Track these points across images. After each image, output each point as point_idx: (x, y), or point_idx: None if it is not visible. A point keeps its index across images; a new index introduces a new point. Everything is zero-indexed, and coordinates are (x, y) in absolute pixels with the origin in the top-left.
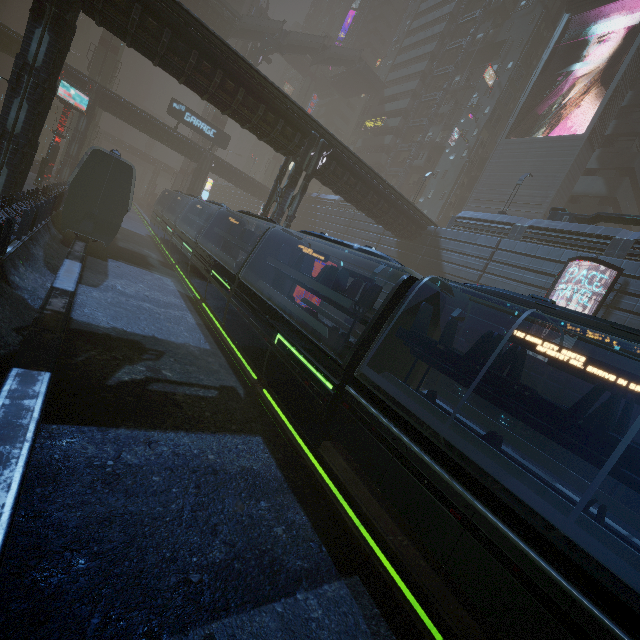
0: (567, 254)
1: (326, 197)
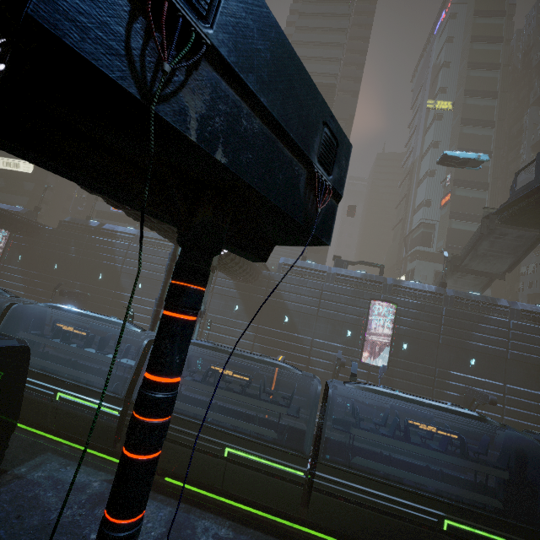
0: (366, 294)
1: (118, 229)
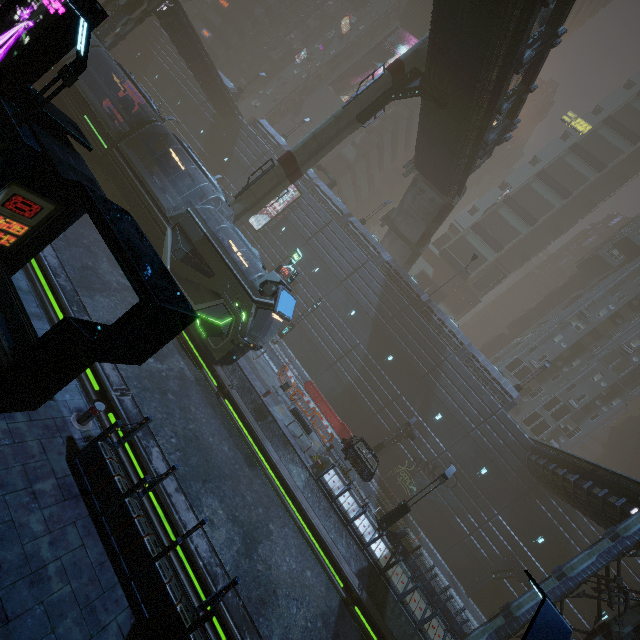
0: None
1: None
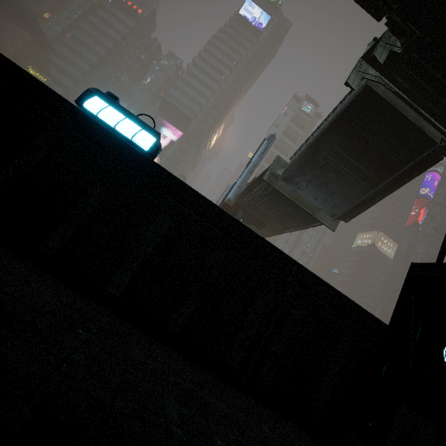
0: None
1: None
